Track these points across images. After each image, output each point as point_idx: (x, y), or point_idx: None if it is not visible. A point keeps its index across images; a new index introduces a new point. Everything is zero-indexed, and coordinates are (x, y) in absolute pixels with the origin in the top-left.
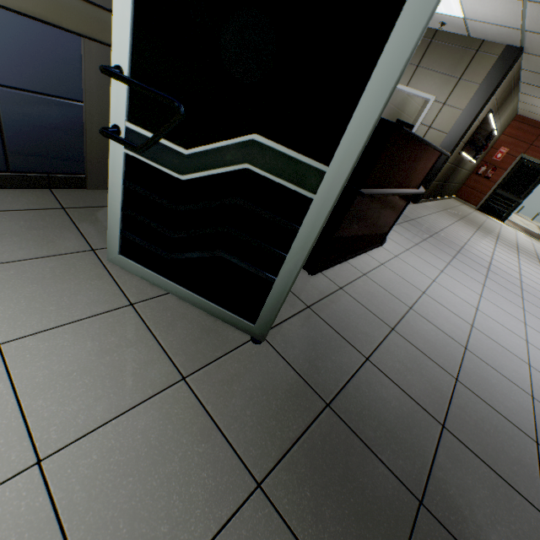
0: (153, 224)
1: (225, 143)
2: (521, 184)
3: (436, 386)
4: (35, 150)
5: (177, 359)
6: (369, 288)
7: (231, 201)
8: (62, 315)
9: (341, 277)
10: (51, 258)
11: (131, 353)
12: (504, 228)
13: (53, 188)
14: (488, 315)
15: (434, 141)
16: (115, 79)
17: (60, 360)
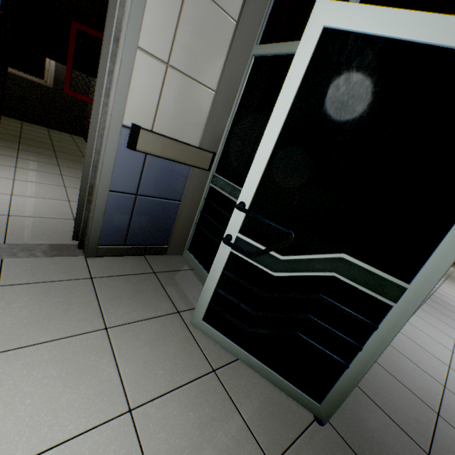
0: (240, 302)
1: (317, 256)
2: None
3: None
4: (144, 231)
5: (260, 438)
6: (396, 358)
7: (314, 296)
8: (168, 380)
9: None
10: (153, 320)
11: (223, 429)
12: None
13: (146, 255)
14: None
15: None
16: (245, 213)
17: (173, 432)
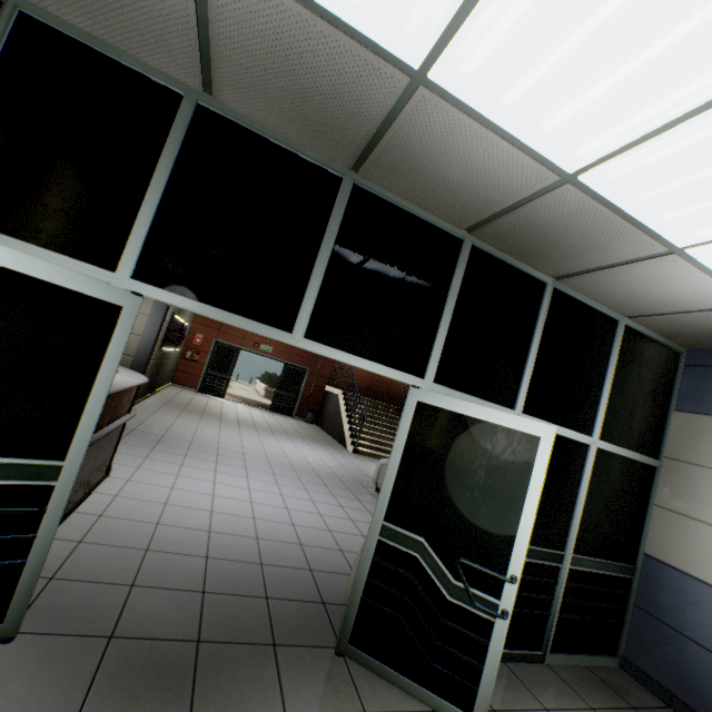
0: None
1: None
2: (225, 362)
3: (194, 570)
4: None
5: None
6: (112, 526)
7: None
8: None
9: (76, 530)
10: None
11: None
12: (226, 404)
13: None
14: (223, 495)
15: (131, 343)
16: None
17: None
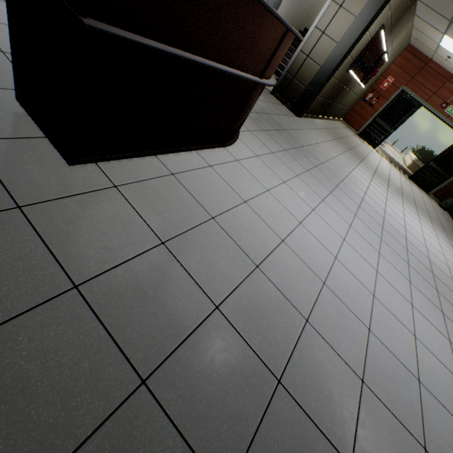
0: None
1: None
2: (396, 115)
3: (177, 319)
4: None
5: None
6: (166, 190)
7: None
8: None
9: (129, 173)
10: None
11: None
12: (373, 153)
13: None
14: (310, 229)
15: (325, 50)
16: None
17: None
